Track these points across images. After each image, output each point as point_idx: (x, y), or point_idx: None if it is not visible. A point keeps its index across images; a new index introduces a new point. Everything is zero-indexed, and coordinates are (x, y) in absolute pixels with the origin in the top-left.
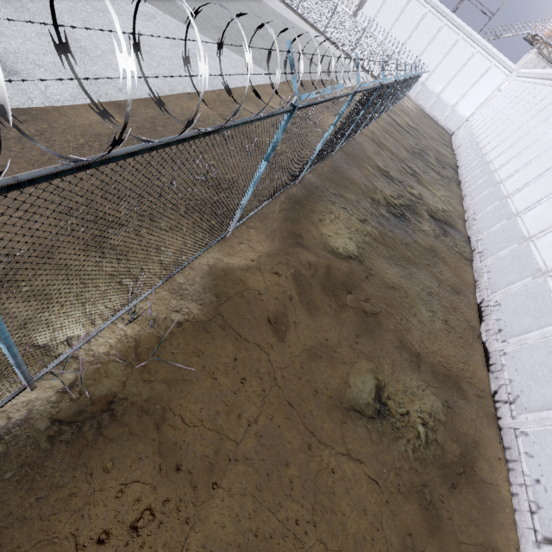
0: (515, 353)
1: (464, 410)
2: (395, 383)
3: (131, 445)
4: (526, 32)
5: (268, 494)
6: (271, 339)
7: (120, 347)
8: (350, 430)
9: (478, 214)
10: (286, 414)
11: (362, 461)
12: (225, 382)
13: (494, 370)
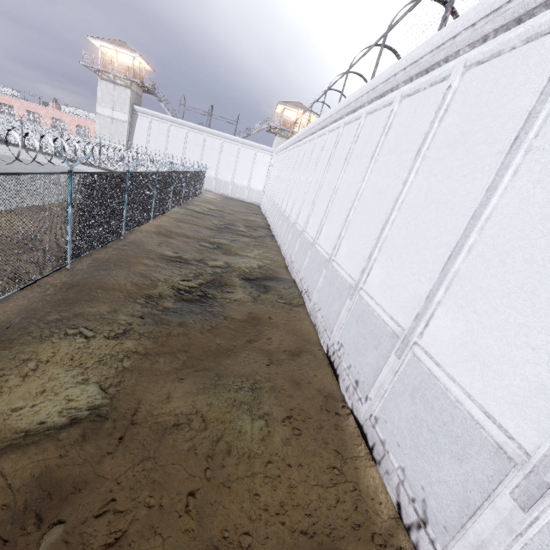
0: (384, 413)
1: None
2: None
3: None
4: (265, 127)
5: None
6: None
7: None
8: None
9: (292, 256)
10: None
11: None
12: None
13: (379, 457)
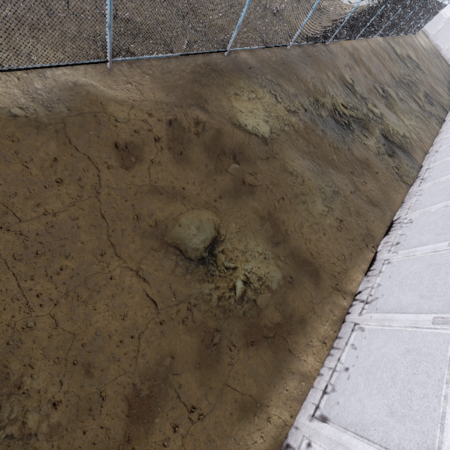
0: (398, 263)
1: (307, 291)
2: (236, 242)
3: None
4: None
5: (24, 266)
6: (111, 161)
7: None
8: (155, 257)
9: (443, 146)
10: (94, 222)
11: (148, 280)
12: (38, 174)
13: (370, 275)
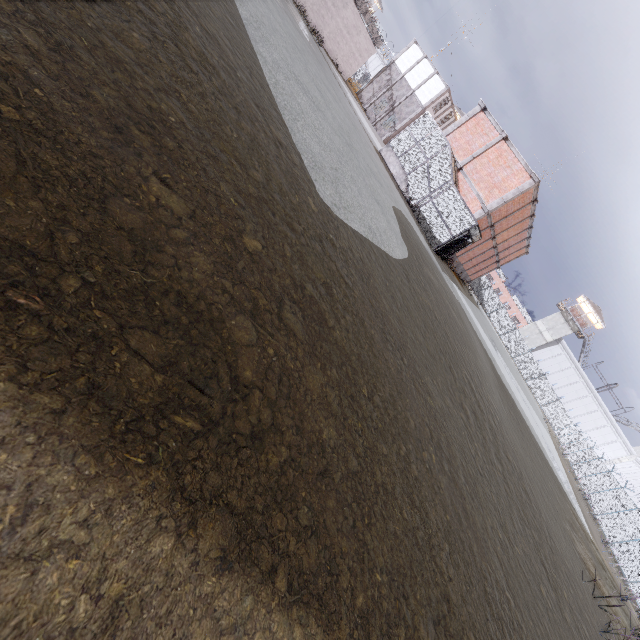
0: None
1: None
2: None
3: None
4: None
5: None
6: None
7: None
8: None
9: None
10: None
11: None
12: None
13: None
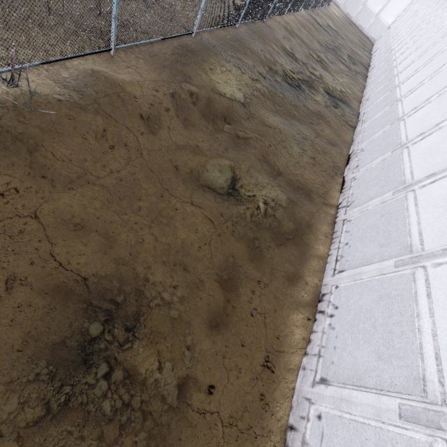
0: (361, 176)
1: (306, 206)
2: (249, 178)
3: (5, 155)
4: None
5: (117, 206)
6: (142, 129)
7: (0, 97)
8: (199, 193)
9: (371, 95)
10: (147, 175)
11: (202, 207)
12: (95, 144)
13: (344, 191)
